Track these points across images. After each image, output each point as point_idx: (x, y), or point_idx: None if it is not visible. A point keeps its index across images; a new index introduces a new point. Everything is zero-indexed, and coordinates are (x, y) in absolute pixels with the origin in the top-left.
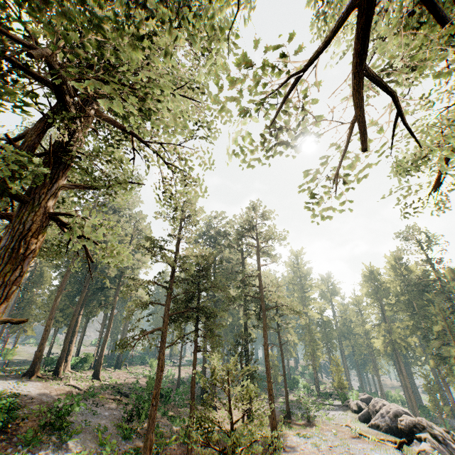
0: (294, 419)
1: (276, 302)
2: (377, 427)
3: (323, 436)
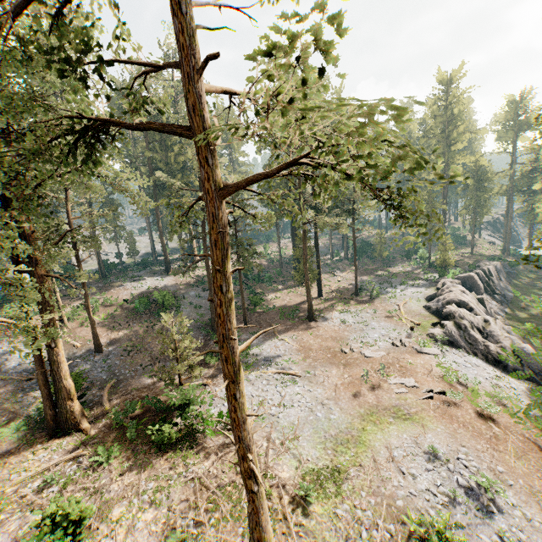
0: (361, 296)
1: (352, 194)
2: (429, 309)
3: (362, 313)
